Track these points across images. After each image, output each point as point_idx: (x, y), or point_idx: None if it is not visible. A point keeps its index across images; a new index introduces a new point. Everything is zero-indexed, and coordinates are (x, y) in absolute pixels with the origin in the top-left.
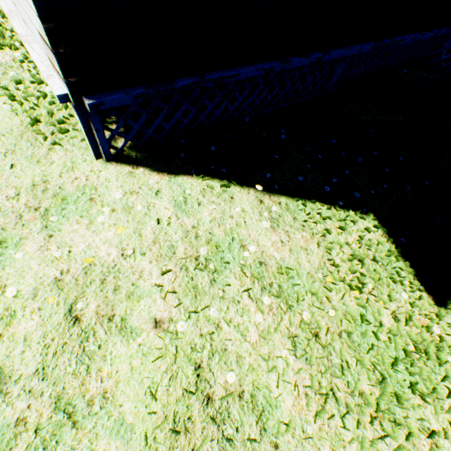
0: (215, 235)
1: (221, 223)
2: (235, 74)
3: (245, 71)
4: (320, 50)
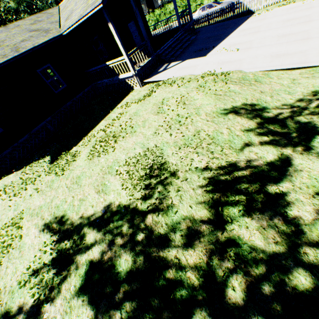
0: (0, 186)
1: (3, 183)
2: (2, 154)
3: (5, 152)
4: (30, 132)
